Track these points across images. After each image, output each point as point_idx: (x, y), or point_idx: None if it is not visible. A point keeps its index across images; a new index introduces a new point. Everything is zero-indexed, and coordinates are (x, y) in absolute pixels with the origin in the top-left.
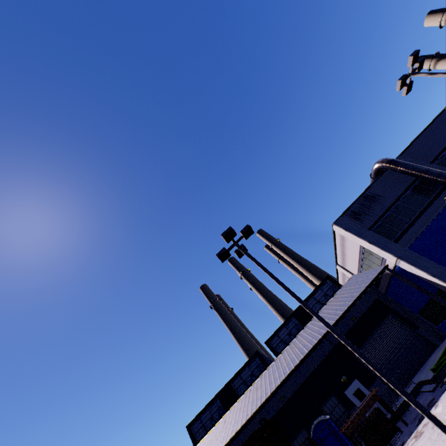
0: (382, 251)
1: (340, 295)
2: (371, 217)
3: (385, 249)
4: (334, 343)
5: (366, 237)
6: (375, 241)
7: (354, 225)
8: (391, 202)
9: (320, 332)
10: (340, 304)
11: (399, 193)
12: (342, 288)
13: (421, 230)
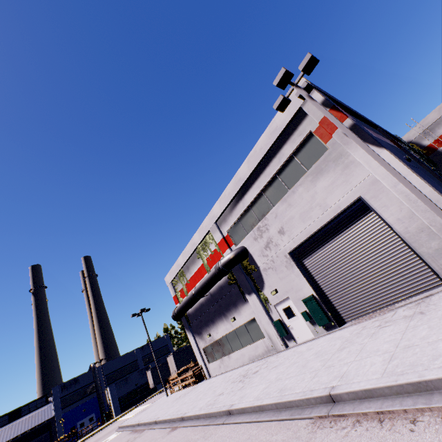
0: (55, 412)
1: (35, 416)
2: (67, 392)
3: (56, 411)
4: (12, 440)
5: (56, 402)
6: (57, 406)
7: (58, 393)
8: (79, 387)
9: (4, 440)
10: (26, 426)
11: (85, 384)
12: (40, 411)
13: (74, 407)
